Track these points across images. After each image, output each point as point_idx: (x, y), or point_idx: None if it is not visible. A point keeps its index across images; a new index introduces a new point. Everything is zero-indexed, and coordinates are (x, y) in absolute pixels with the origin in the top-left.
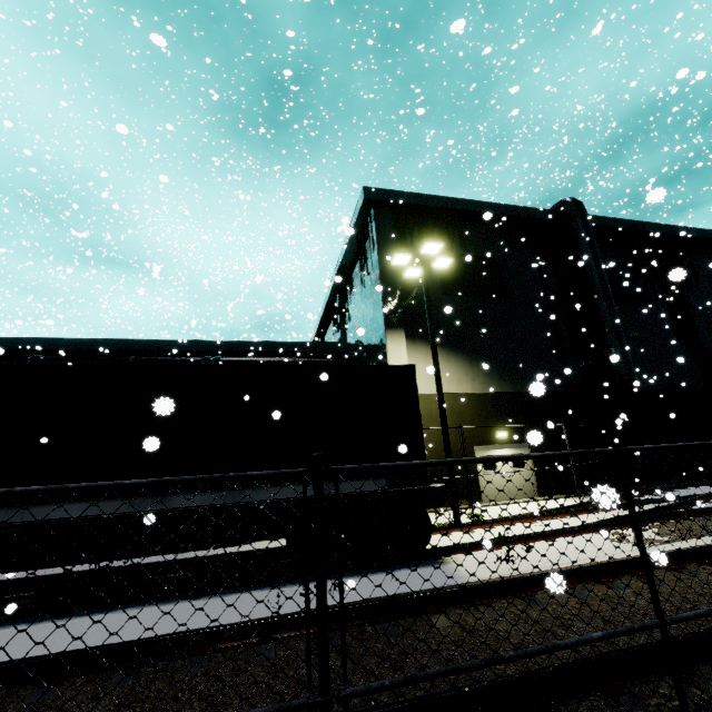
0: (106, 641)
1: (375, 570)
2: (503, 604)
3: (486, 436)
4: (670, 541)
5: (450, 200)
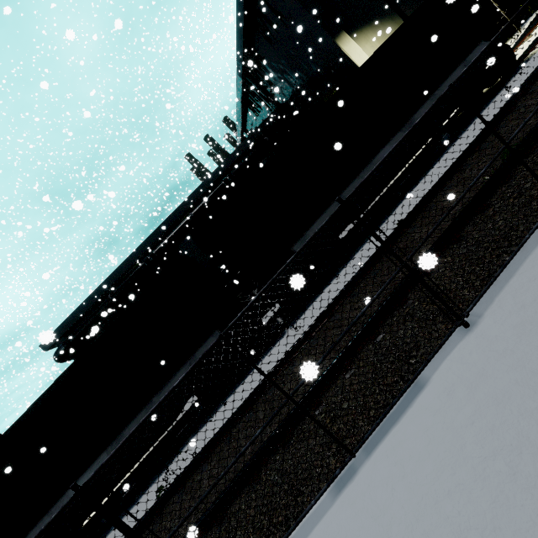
0: (461, 152)
1: (506, 82)
2: None
3: None
4: None
5: None
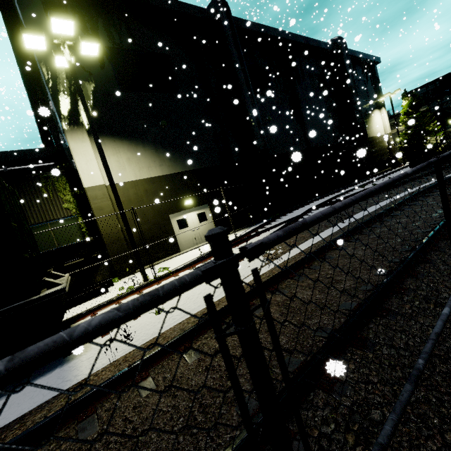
0: None
1: None
2: (48, 448)
3: (177, 206)
4: (266, 264)
5: None
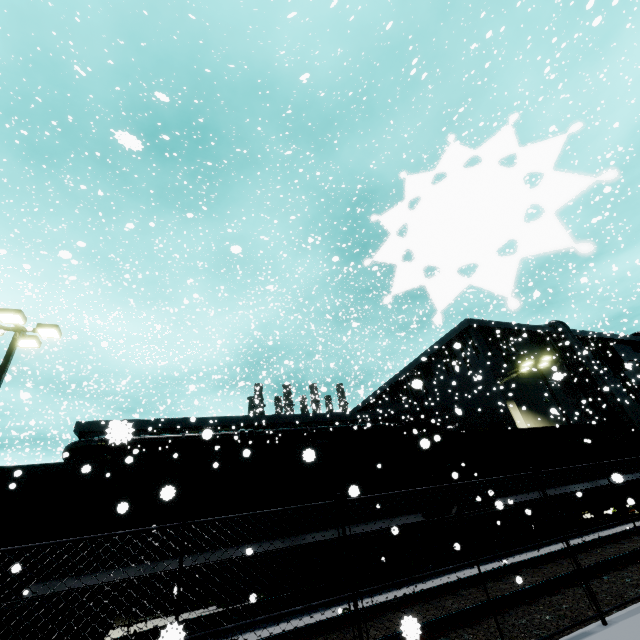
0: None
1: None
2: None
3: None
4: None
5: (505, 324)
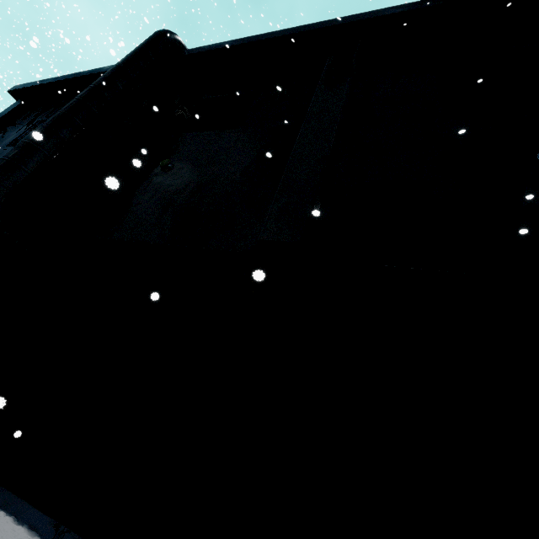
0: None
1: None
2: None
3: None
4: None
5: (63, 77)
